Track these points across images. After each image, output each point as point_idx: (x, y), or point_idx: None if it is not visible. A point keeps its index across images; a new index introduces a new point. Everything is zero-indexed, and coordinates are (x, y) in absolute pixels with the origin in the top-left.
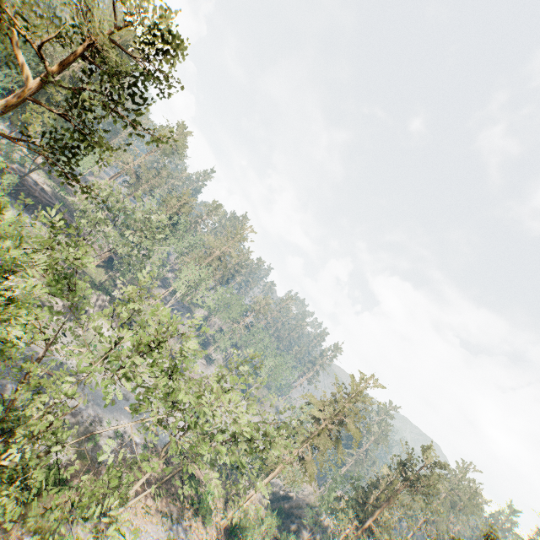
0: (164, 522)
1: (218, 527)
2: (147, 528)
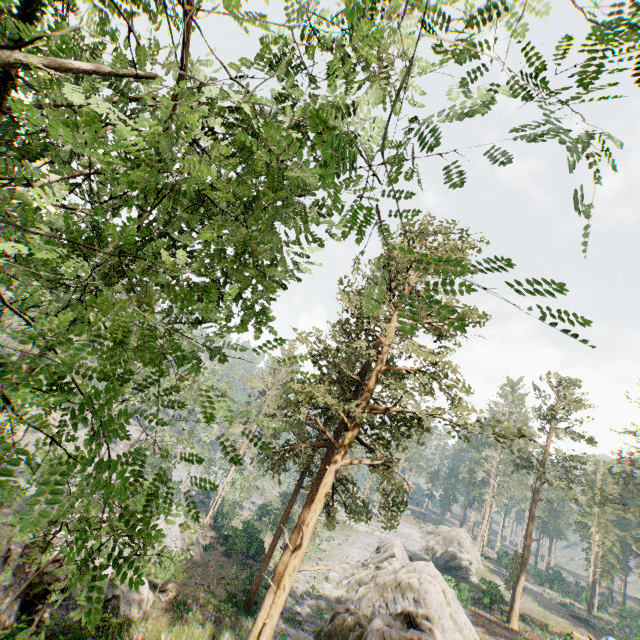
0: None
1: (202, 525)
2: None
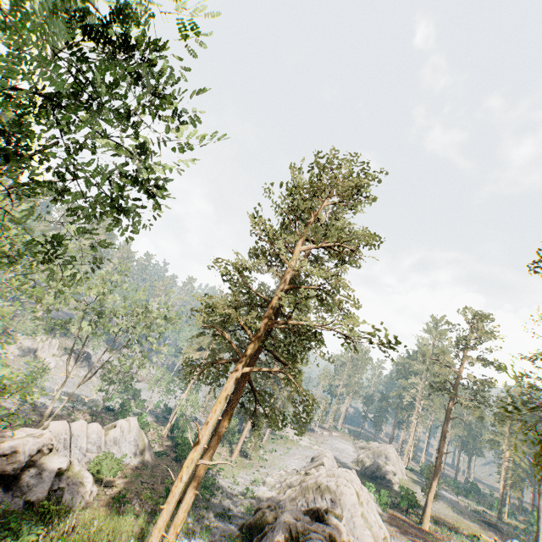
0: None
1: (161, 436)
2: None
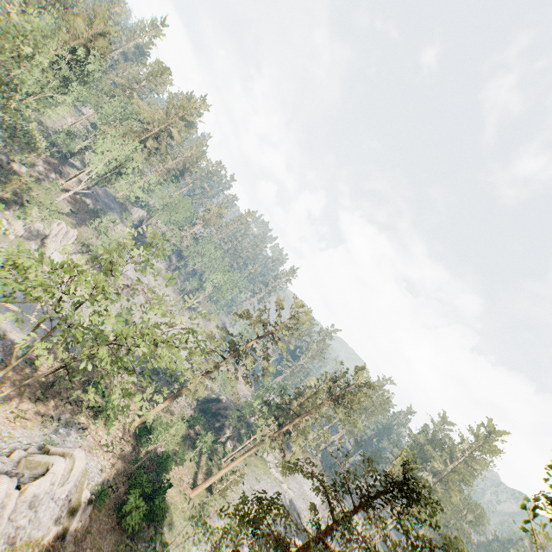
0: (46, 427)
1: (127, 429)
2: (15, 434)
